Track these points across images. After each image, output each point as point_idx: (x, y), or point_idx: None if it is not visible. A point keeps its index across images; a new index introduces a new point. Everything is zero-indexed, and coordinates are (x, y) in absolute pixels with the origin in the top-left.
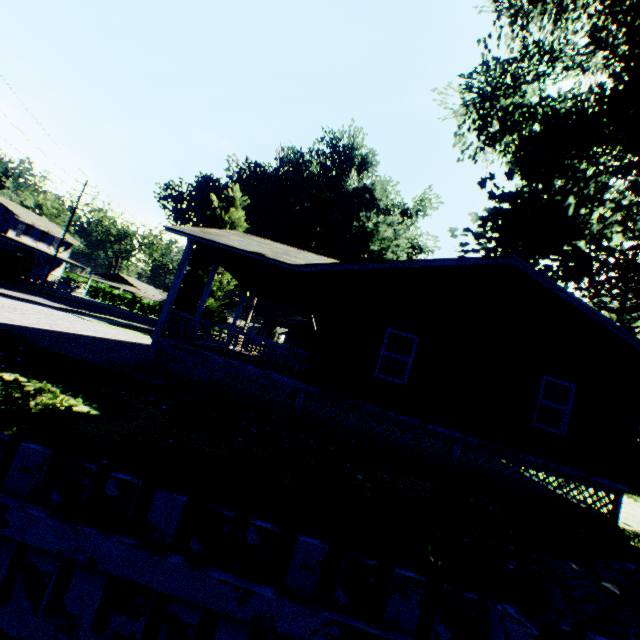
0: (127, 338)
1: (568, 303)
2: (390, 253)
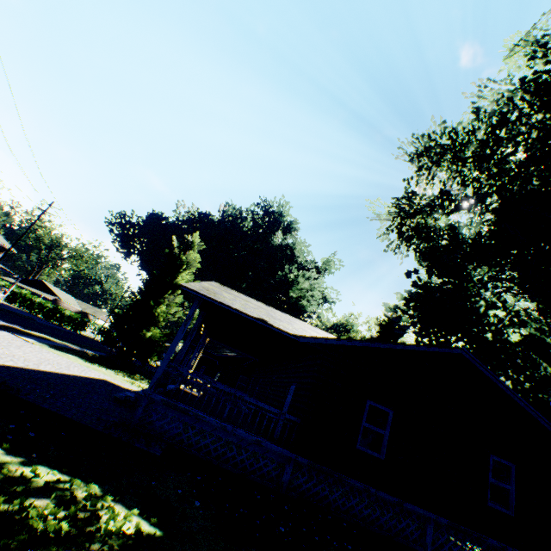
0: (79, 371)
1: (503, 391)
2: (305, 300)
